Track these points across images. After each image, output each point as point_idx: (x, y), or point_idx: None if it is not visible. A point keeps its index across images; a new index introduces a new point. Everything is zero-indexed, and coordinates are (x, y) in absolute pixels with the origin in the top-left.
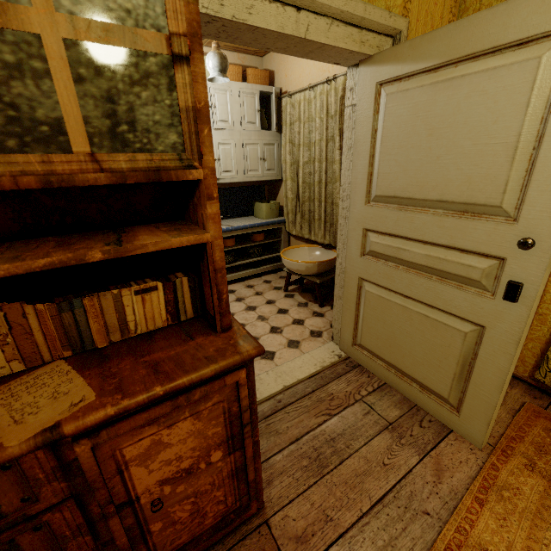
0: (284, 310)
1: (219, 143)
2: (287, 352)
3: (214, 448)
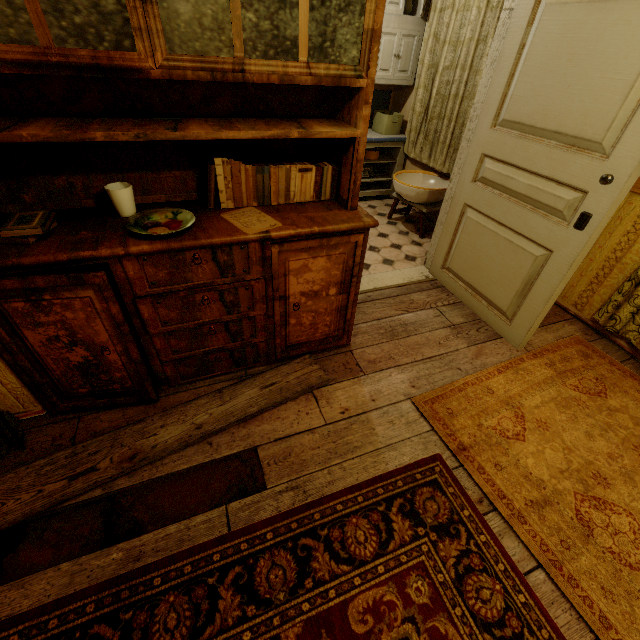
0: (384, 234)
1: None
2: (381, 267)
3: (333, 286)
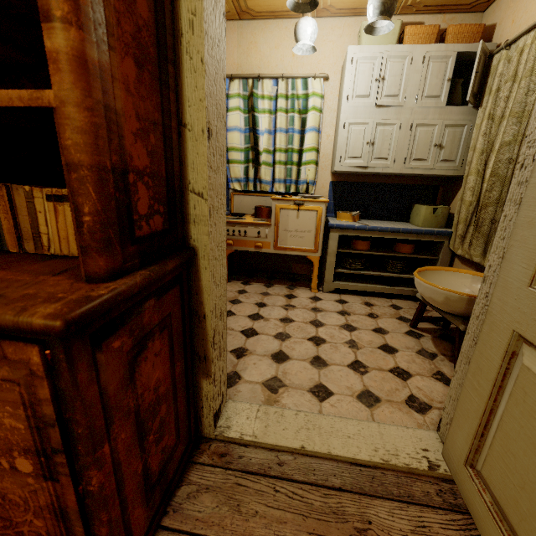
0: (391, 348)
1: (379, 123)
2: (350, 404)
3: (19, 451)
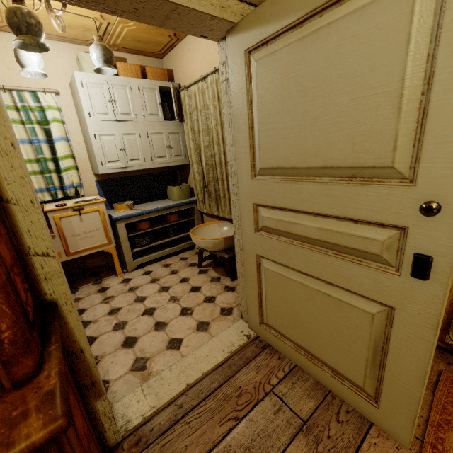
0: (197, 287)
1: (123, 134)
2: (196, 337)
3: None
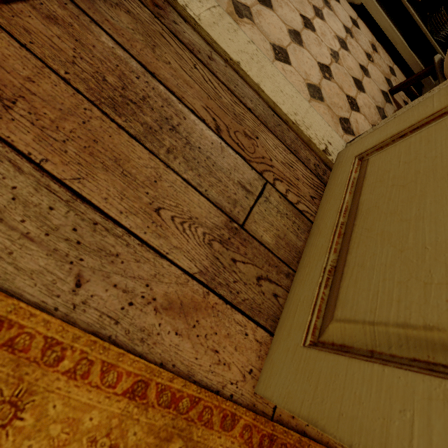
0: (362, 86)
1: None
2: (298, 81)
3: None
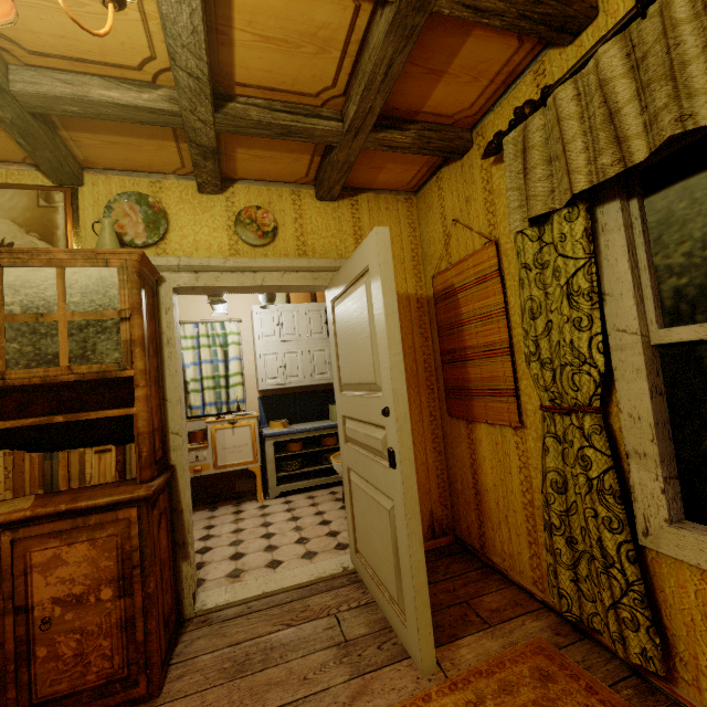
0: (327, 521)
1: (286, 352)
2: (296, 562)
3: (105, 584)
